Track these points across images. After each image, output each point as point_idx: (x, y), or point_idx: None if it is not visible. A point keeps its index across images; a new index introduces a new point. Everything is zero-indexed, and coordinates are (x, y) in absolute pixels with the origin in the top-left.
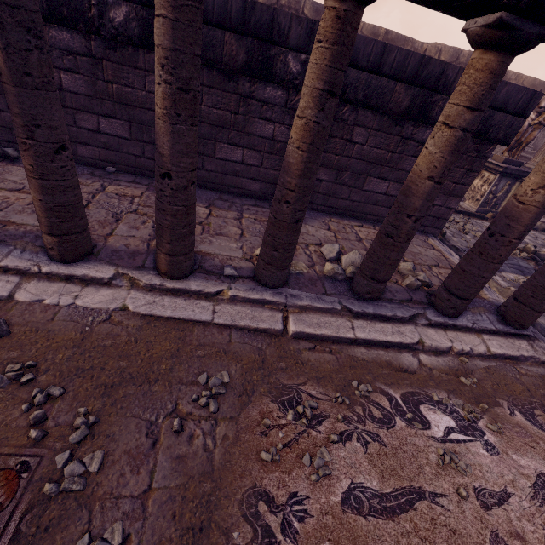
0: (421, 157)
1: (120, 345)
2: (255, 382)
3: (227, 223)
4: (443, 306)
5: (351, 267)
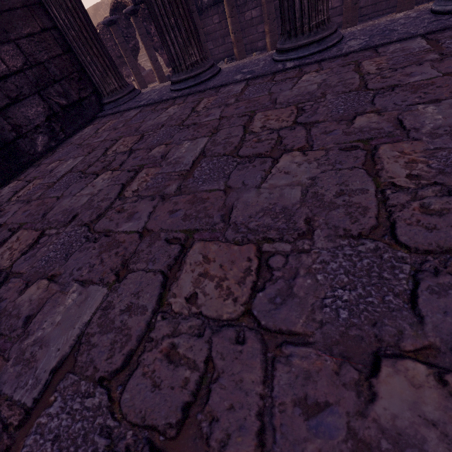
0: None
1: None
2: None
3: None
4: None
5: None
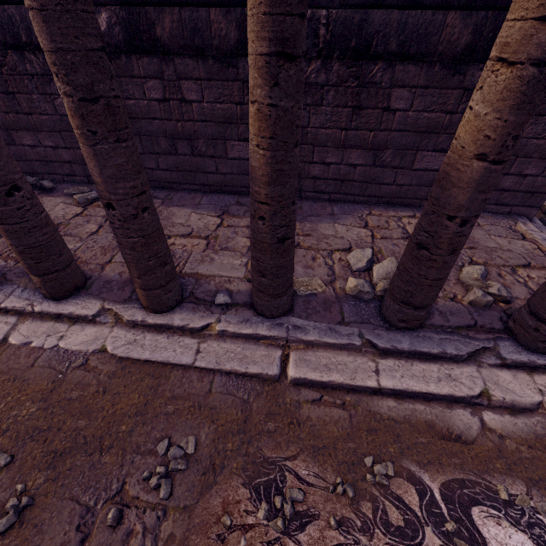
0: (462, 125)
1: (86, 397)
2: (228, 453)
3: (237, 233)
4: (527, 337)
5: (382, 283)
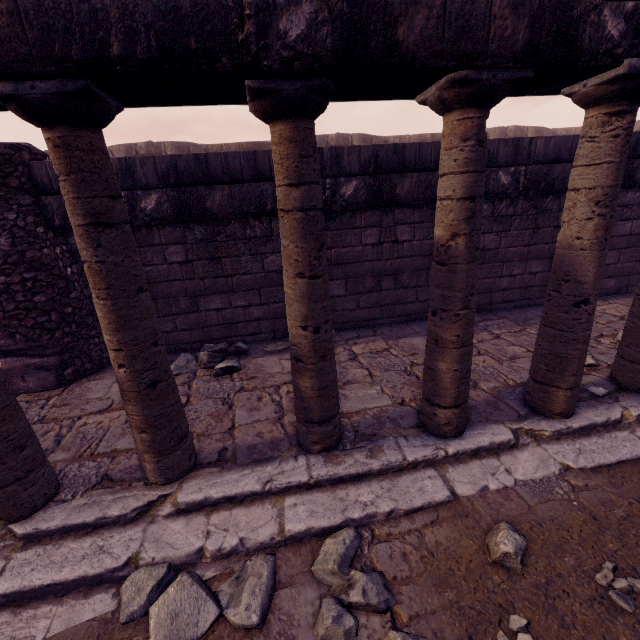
0: None
1: (634, 511)
2: None
3: (498, 345)
4: None
5: None
